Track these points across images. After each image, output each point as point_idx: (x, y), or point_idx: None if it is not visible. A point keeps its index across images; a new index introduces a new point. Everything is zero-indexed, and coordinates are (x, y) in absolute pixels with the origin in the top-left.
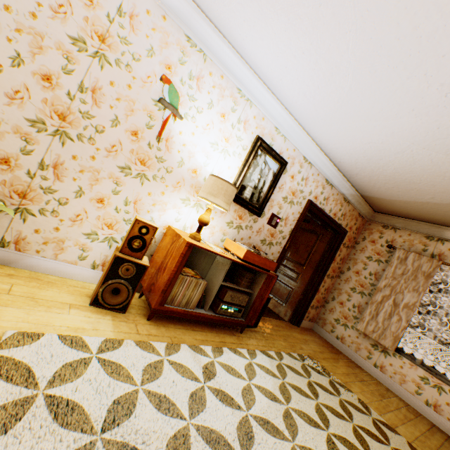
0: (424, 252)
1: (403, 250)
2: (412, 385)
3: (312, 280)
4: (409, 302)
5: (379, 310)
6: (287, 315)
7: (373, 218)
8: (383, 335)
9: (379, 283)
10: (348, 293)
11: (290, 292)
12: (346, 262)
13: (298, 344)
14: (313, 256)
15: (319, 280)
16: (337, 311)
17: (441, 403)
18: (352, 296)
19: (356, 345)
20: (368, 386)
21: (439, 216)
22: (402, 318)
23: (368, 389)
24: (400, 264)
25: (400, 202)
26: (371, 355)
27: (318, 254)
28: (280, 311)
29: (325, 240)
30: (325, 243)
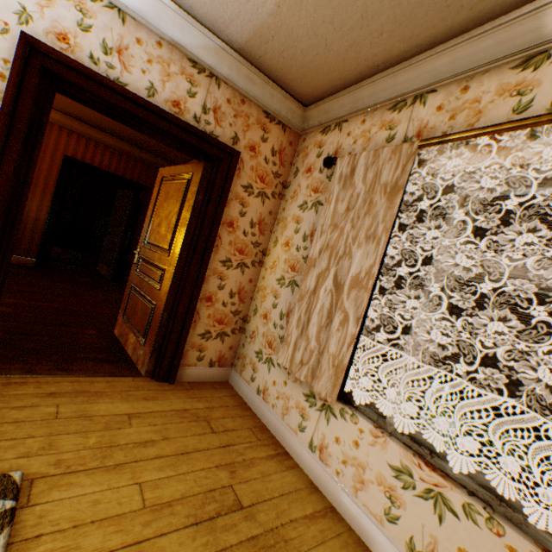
0: (390, 142)
1: (348, 156)
2: (379, 495)
3: (182, 277)
4: (361, 271)
5: (311, 310)
6: (146, 363)
7: (307, 122)
8: (319, 367)
9: (311, 248)
10: (275, 292)
11: (152, 314)
12: (274, 231)
13: (46, 440)
14: (181, 224)
15: (199, 274)
16: (259, 334)
17: (446, 551)
18: (280, 295)
19: (284, 402)
20: (228, 532)
21: (383, 4)
22: (349, 316)
23: (209, 549)
24: (344, 190)
25: (289, 6)
26: (306, 421)
27: (186, 216)
28: (139, 356)
29: (196, 184)
30: (195, 189)
